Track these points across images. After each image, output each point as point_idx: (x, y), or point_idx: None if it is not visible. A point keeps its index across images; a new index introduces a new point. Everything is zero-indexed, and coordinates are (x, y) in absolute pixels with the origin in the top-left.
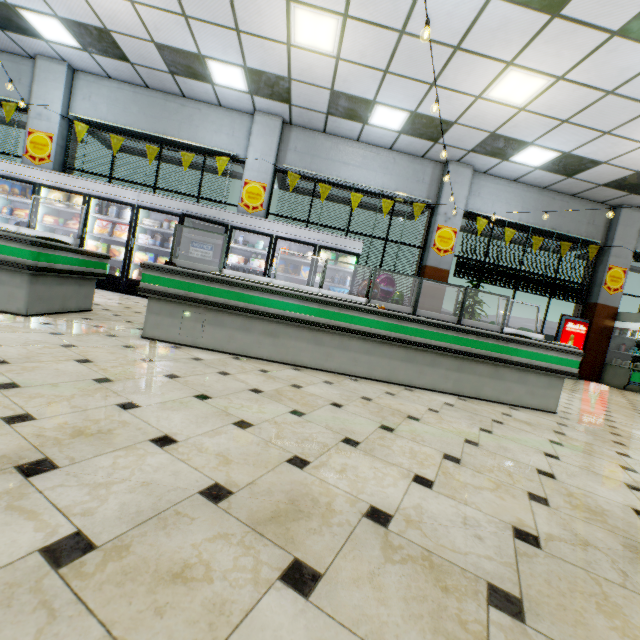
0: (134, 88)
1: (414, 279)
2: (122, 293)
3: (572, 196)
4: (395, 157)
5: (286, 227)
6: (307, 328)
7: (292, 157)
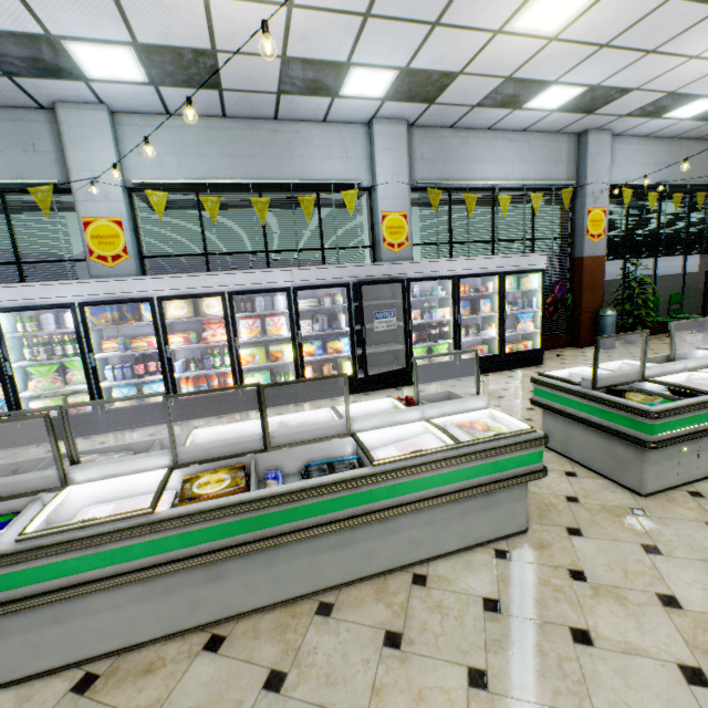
0: (204, 121)
1: (561, 274)
2: (303, 402)
3: (695, 139)
4: (528, 139)
5: (466, 262)
6: None
7: (421, 168)
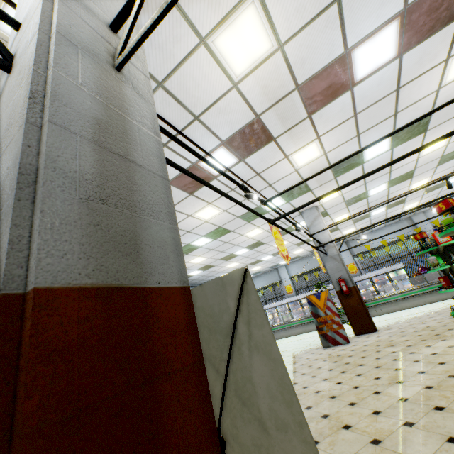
0: (300, 260)
1: None
2: None
3: None
4: (389, 227)
5: (371, 273)
6: (402, 300)
7: (354, 249)
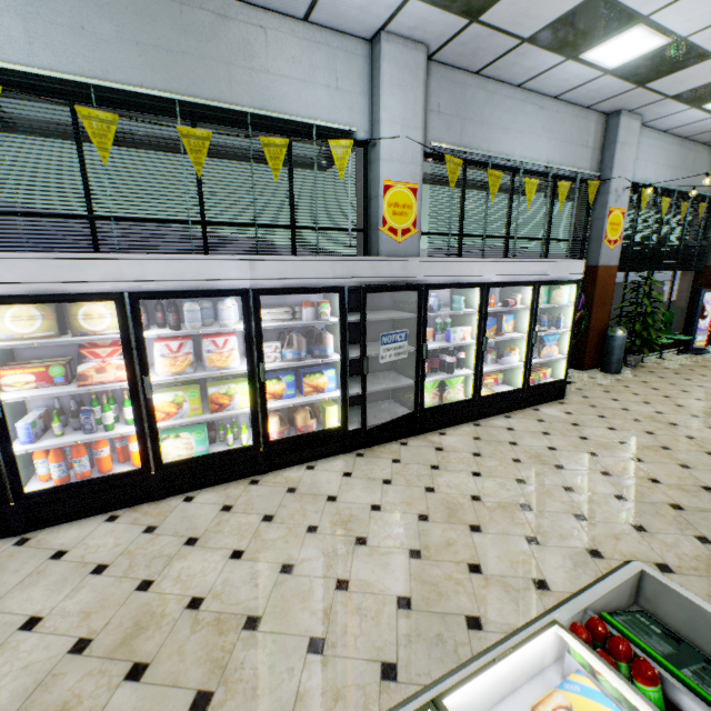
0: None
1: None
2: (263, 473)
3: (702, 144)
4: (559, 110)
5: (500, 265)
6: None
7: (435, 125)
